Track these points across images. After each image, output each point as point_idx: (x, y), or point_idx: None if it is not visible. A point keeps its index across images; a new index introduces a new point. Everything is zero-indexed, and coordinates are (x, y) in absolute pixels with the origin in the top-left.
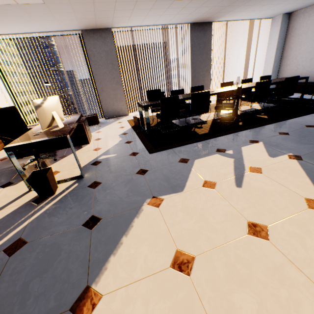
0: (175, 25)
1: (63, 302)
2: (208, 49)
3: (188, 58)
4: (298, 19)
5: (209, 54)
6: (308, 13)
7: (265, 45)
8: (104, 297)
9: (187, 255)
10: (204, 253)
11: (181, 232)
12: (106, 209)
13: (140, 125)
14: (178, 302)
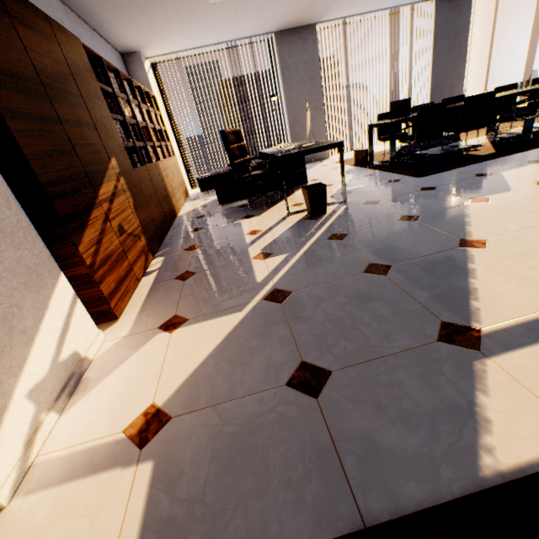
0: (410, 6)
1: (446, 246)
2: (463, 39)
3: (427, 58)
4: None
5: (464, 47)
6: None
7: None
8: (489, 240)
9: None
10: None
11: None
12: (415, 211)
13: (368, 161)
14: None
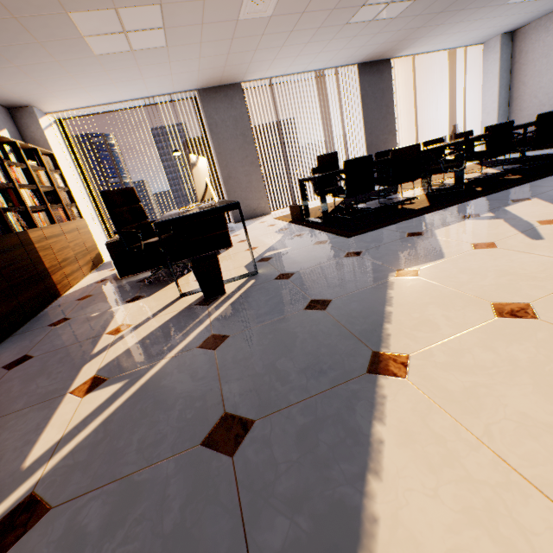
0: (335, 69)
1: (350, 369)
2: (389, 99)
3: (358, 116)
4: (528, 38)
5: (391, 106)
6: (544, 26)
7: (477, 85)
8: (413, 356)
9: (514, 304)
10: (543, 299)
11: (481, 289)
12: (329, 291)
13: (304, 216)
14: (544, 340)
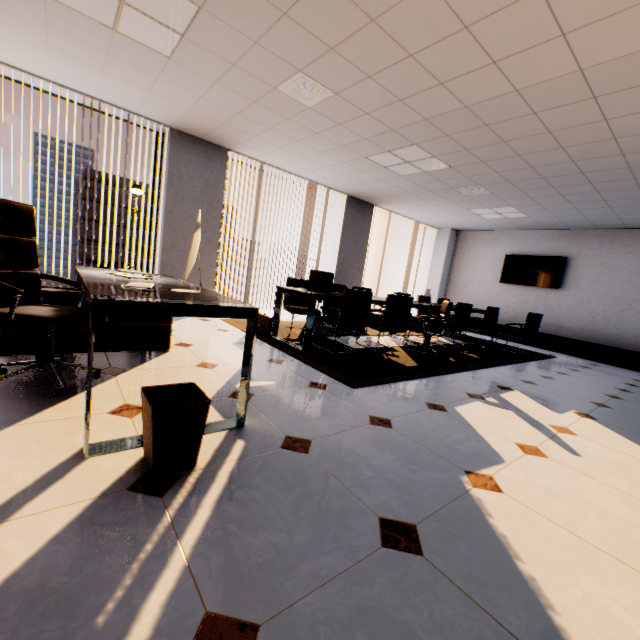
0: (326, 188)
1: None
2: (365, 239)
3: (335, 241)
4: (468, 241)
5: (365, 246)
6: (479, 237)
7: (428, 259)
8: None
9: None
10: None
11: (602, 538)
12: (397, 500)
13: (271, 332)
14: None
